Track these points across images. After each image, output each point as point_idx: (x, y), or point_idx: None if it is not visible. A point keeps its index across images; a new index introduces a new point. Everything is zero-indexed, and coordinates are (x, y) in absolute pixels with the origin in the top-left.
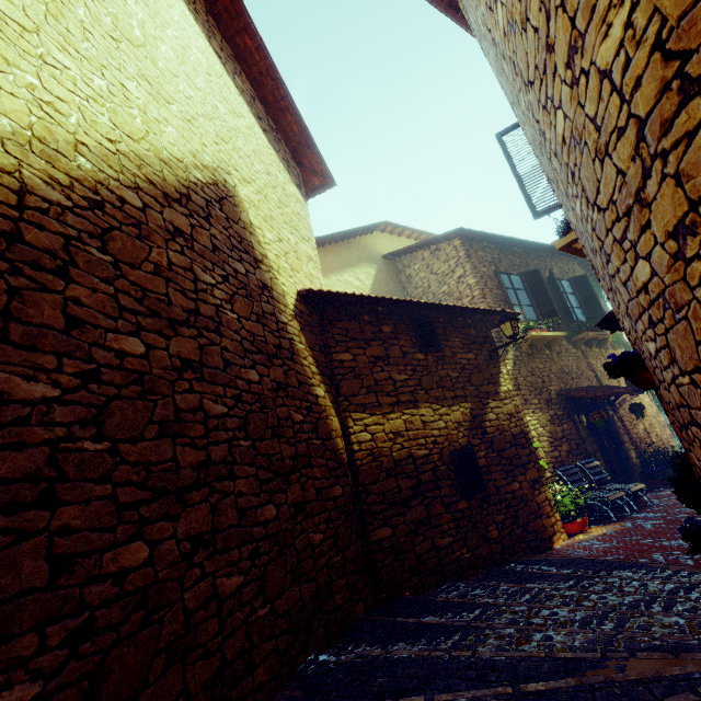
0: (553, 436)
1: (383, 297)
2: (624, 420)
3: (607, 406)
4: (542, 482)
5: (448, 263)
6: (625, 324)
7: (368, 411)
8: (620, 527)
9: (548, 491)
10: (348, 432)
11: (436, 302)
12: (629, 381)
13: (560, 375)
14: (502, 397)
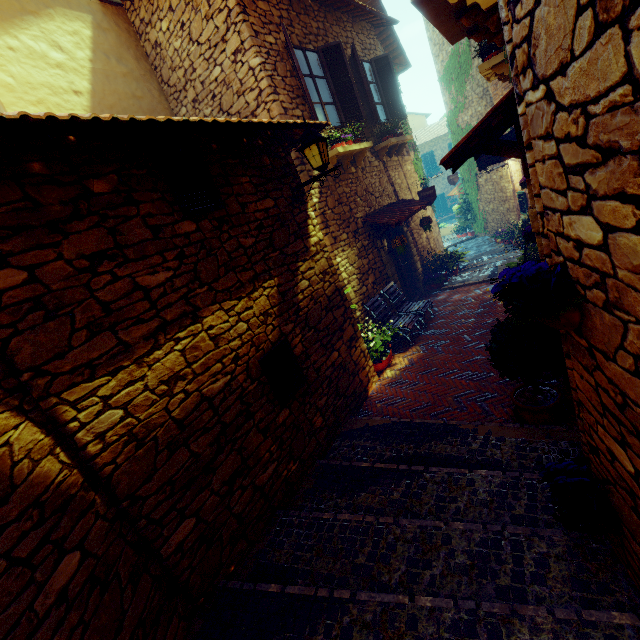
0: (361, 271)
1: (51, 116)
2: (414, 232)
3: (403, 223)
4: (357, 336)
5: (214, 21)
6: (575, 224)
7: (103, 370)
8: (418, 354)
9: (362, 342)
10: (68, 431)
11: (193, 119)
12: (421, 193)
13: (365, 197)
14: (313, 252)
